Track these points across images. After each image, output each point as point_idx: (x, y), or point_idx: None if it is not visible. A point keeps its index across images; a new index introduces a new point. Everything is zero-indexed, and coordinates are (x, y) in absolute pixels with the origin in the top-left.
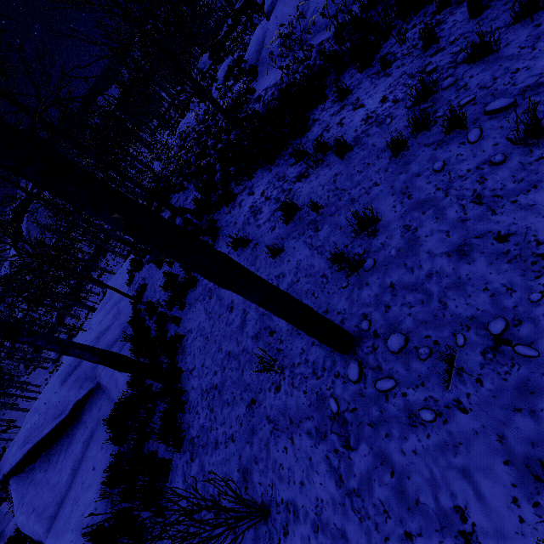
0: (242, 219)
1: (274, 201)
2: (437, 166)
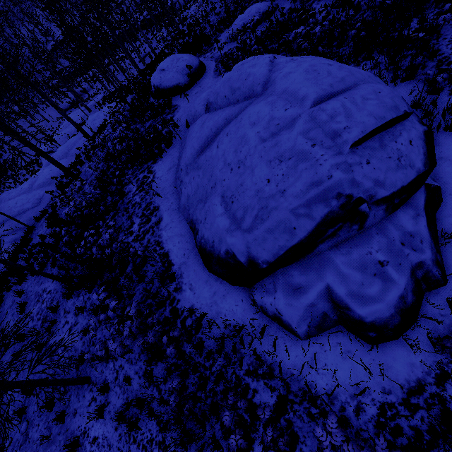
0: (40, 289)
1: (39, 310)
2: (11, 412)
